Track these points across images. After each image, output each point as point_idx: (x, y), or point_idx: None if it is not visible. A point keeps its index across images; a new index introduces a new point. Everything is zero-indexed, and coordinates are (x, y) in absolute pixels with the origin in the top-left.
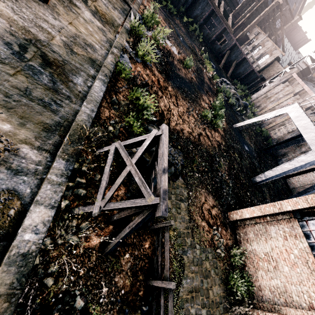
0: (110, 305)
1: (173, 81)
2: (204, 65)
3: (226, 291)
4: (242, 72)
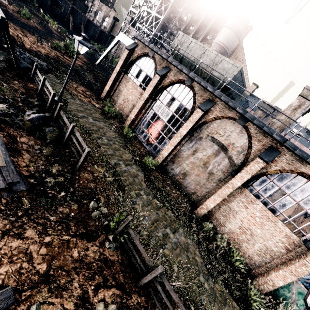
0: (13, 91)
1: (13, 21)
2: (50, 24)
3: (106, 118)
4: (94, 33)
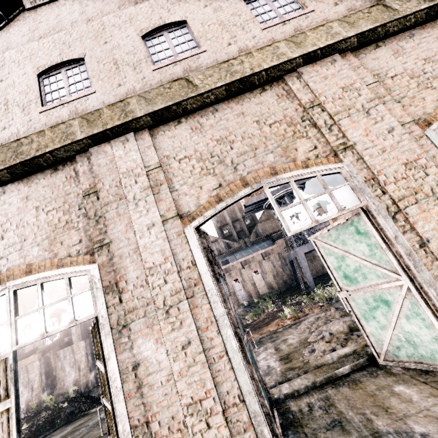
0: None
1: None
2: None
3: None
4: None
